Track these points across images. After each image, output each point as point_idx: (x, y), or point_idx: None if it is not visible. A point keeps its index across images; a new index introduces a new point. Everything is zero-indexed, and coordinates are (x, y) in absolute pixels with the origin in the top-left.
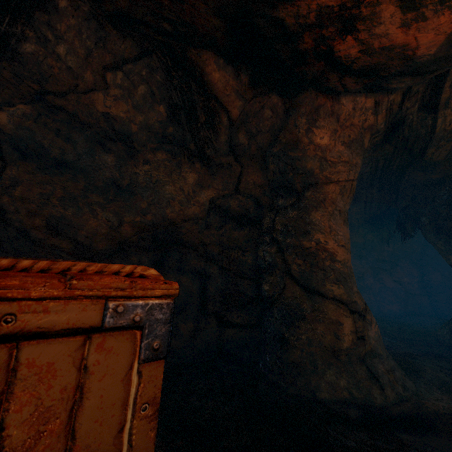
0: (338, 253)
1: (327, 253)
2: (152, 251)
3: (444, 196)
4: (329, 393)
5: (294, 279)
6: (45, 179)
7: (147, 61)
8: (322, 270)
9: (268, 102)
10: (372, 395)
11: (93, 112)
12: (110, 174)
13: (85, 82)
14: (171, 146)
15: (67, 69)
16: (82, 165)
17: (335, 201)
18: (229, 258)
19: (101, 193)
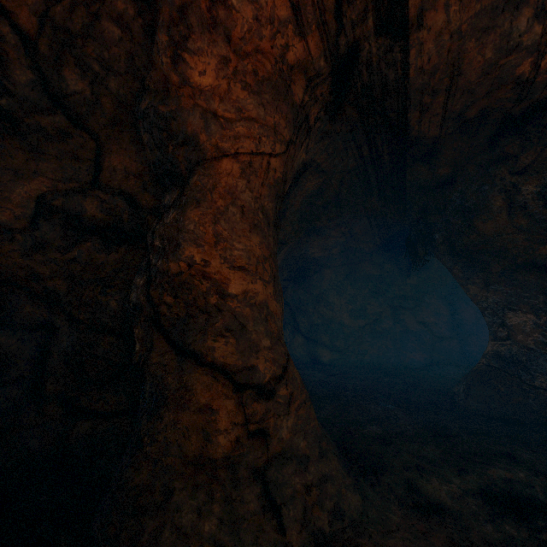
0: (230, 280)
1: (209, 282)
2: None
3: (457, 201)
4: None
5: (162, 331)
6: None
7: None
8: (204, 312)
9: (106, 5)
10: (259, 545)
11: None
12: None
13: None
14: None
15: None
16: None
17: (233, 190)
18: (81, 299)
19: None
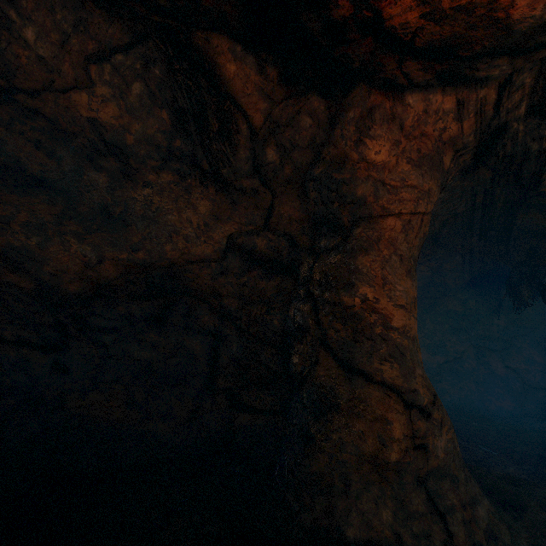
0: (394, 316)
1: (377, 316)
2: (147, 300)
3: None
4: (362, 530)
5: (329, 350)
6: (9, 199)
7: (141, 50)
8: (369, 339)
9: (306, 105)
10: (431, 541)
11: (76, 117)
12: (100, 198)
13: (64, 78)
14: (180, 165)
15: (38, 59)
16: (66, 186)
17: (394, 242)
18: (250, 316)
19: (82, 221)
